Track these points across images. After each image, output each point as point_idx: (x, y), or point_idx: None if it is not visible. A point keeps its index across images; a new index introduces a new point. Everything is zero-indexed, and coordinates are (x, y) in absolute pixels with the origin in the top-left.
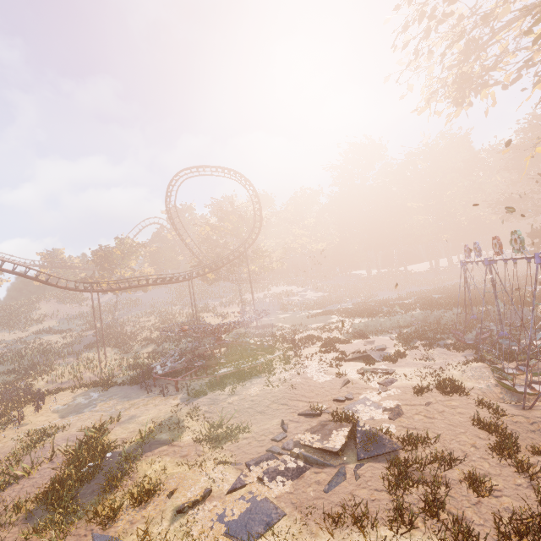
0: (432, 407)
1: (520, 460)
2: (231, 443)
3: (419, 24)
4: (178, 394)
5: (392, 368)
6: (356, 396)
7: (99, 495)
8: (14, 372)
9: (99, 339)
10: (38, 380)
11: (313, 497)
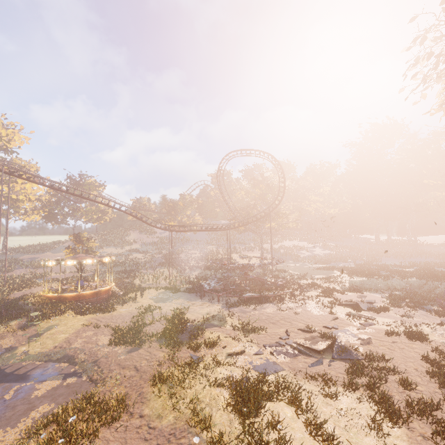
0: (395, 345)
1: (442, 380)
2: (254, 334)
3: (428, 61)
4: (220, 303)
5: (374, 316)
6: (340, 327)
7: (188, 340)
8: (122, 273)
9: (165, 261)
10: (136, 280)
11: (301, 367)
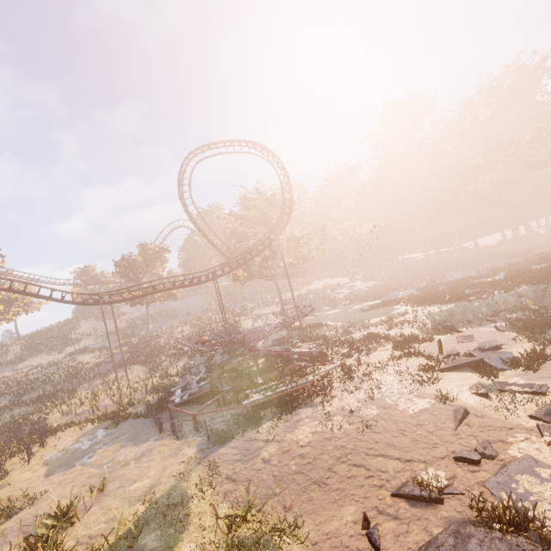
0: None
1: None
2: None
3: None
4: (197, 435)
5: (538, 381)
6: (498, 447)
7: None
8: (36, 401)
9: (130, 356)
10: (53, 412)
11: None
